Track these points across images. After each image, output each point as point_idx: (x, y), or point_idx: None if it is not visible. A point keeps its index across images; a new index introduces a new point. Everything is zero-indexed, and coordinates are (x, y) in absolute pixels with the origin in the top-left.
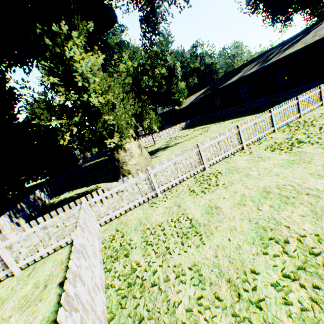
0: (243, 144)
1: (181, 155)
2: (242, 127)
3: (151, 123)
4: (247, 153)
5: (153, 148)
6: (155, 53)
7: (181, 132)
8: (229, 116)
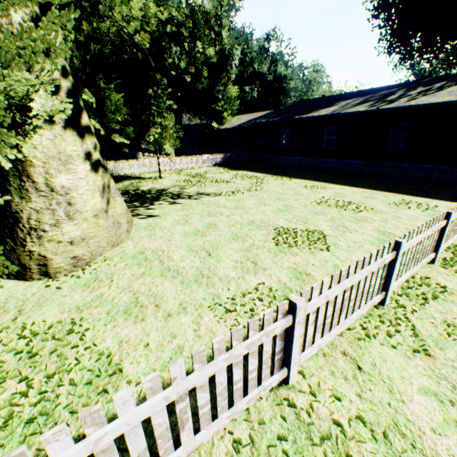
0: (389, 292)
1: (220, 353)
2: (402, 247)
3: (162, 136)
4: (406, 335)
5: (154, 185)
6: (204, 16)
7: (213, 171)
8: (295, 170)
